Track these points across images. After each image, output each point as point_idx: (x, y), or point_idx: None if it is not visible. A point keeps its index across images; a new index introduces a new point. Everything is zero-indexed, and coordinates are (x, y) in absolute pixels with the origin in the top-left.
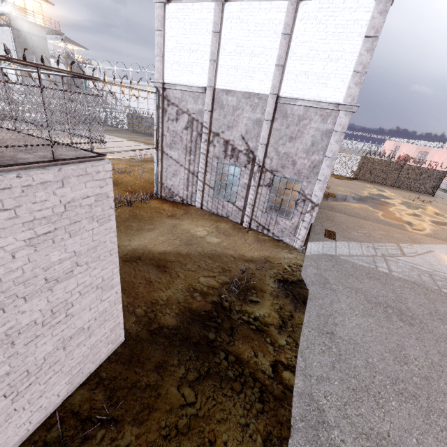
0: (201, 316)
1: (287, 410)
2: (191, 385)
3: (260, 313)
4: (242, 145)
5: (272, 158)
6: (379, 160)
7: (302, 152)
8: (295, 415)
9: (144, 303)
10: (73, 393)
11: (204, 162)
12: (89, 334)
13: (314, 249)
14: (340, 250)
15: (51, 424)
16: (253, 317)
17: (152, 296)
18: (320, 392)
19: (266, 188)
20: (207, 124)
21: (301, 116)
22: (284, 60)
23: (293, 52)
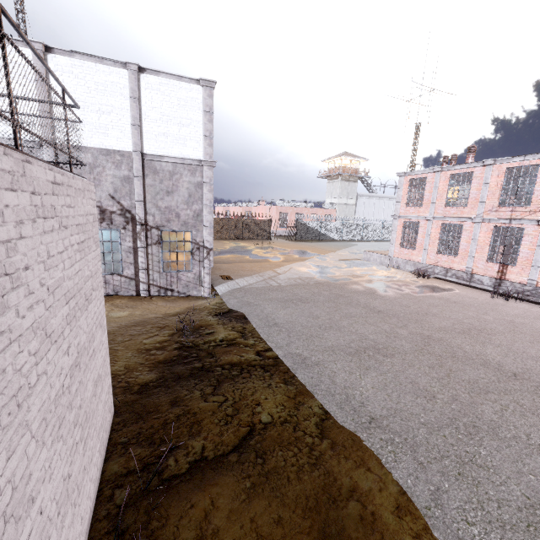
0: (175, 360)
1: (284, 366)
2: (214, 394)
3: (222, 336)
4: (114, 205)
5: (154, 214)
6: (224, 219)
7: (183, 204)
8: (290, 365)
9: None
10: (104, 469)
11: None
12: (101, 386)
13: (223, 289)
14: (241, 283)
15: (108, 497)
16: (219, 341)
17: None
18: (293, 349)
19: (156, 246)
20: None
21: (171, 171)
22: (139, 121)
23: (146, 114)
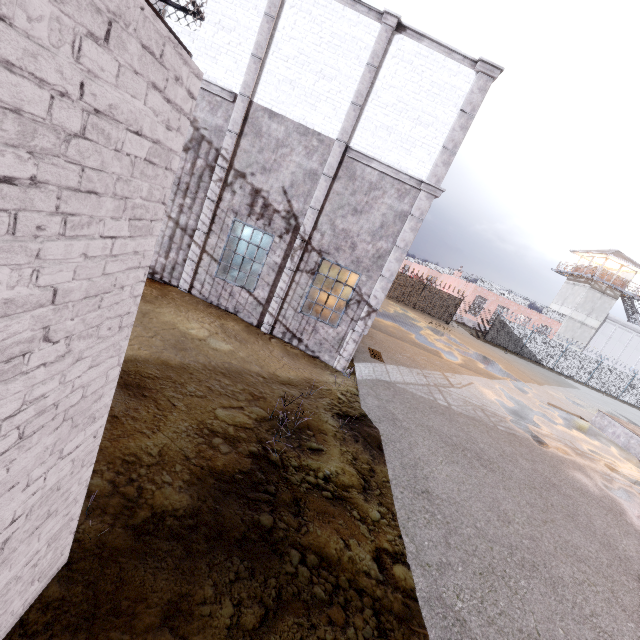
0: (237, 482)
1: (422, 637)
2: None
3: (331, 469)
4: (282, 203)
5: (324, 233)
6: (403, 275)
7: (367, 234)
8: None
9: (108, 464)
10: None
11: (211, 214)
12: None
13: (365, 372)
14: (393, 375)
15: None
16: (323, 477)
17: (124, 448)
18: (450, 589)
19: (308, 275)
20: (227, 153)
21: (373, 183)
22: (364, 100)
23: (377, 94)
